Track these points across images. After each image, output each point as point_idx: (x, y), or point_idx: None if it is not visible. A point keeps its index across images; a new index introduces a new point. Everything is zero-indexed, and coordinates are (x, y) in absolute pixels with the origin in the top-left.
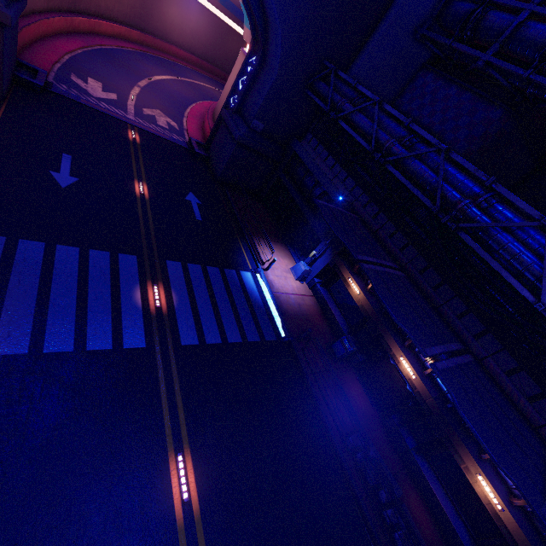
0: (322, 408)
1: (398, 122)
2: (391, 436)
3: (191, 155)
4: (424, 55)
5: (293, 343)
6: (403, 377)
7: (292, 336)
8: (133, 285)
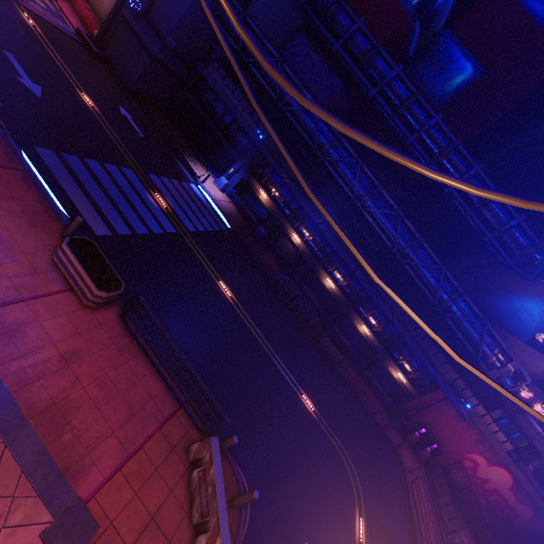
0: (260, 263)
1: (288, 77)
2: (288, 275)
3: (90, 55)
4: (300, 20)
5: (236, 231)
6: (293, 245)
7: (234, 227)
8: (145, 192)
